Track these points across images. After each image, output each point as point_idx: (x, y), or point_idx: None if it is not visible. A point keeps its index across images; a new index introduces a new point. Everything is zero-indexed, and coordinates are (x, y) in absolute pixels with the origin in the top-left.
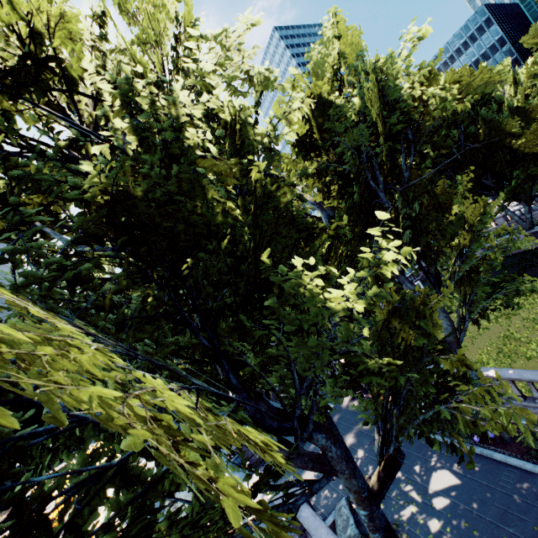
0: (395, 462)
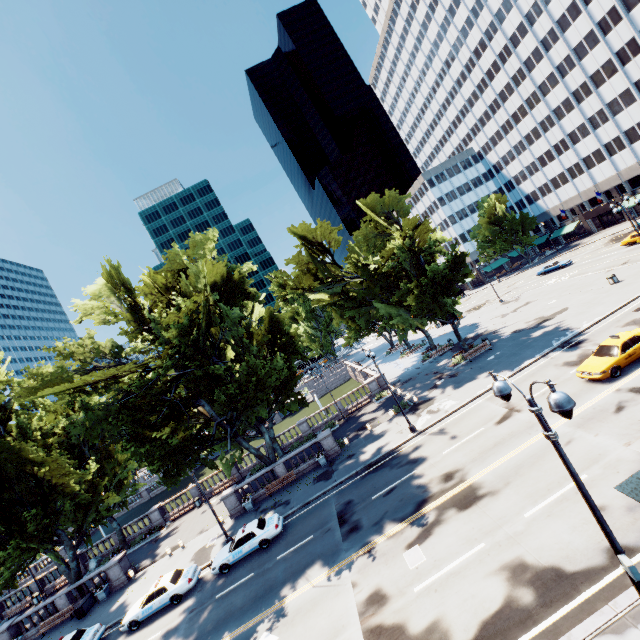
0: (85, 532)
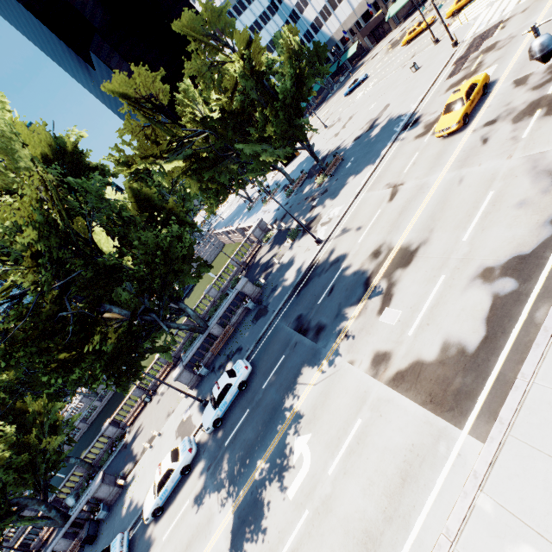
0: (45, 484)
